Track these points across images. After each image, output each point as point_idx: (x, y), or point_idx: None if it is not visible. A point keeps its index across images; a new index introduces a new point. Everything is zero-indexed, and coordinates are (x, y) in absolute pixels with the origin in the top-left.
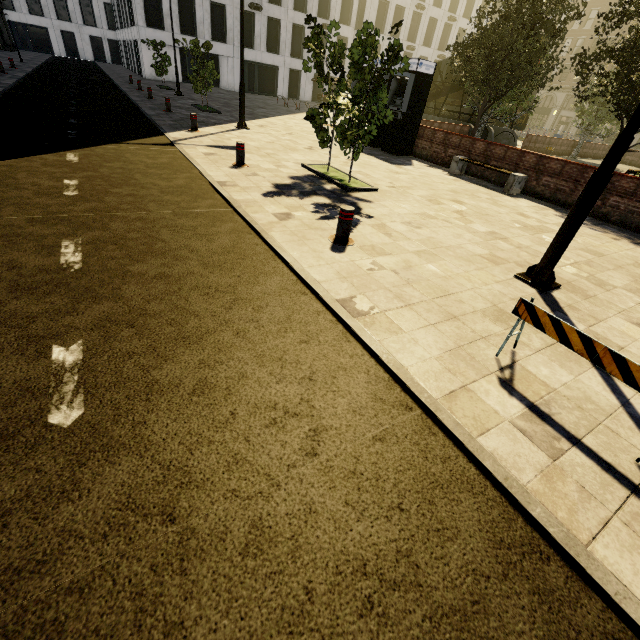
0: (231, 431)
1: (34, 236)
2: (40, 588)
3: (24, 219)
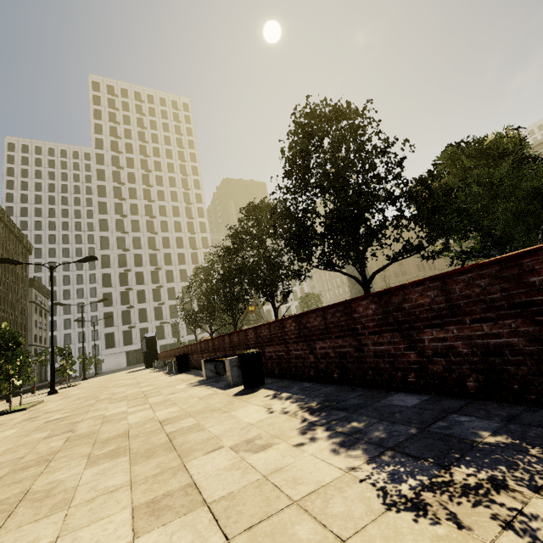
0: None
1: None
2: None
3: None
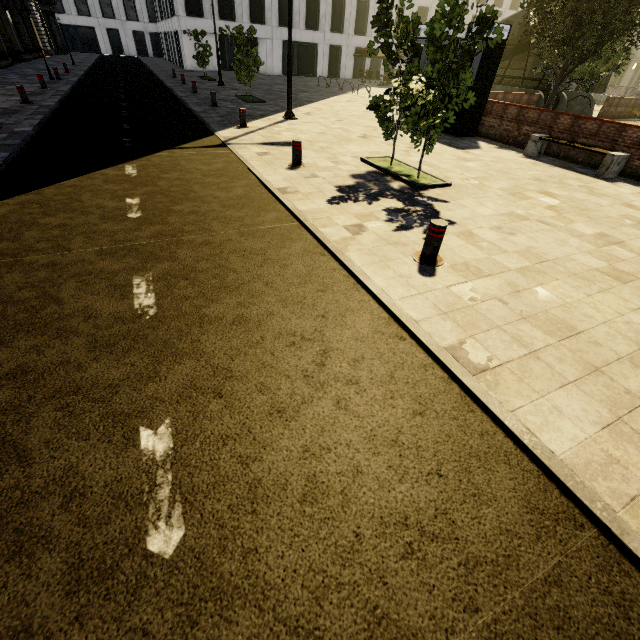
0: (361, 566)
1: (105, 273)
2: None
3: (93, 252)
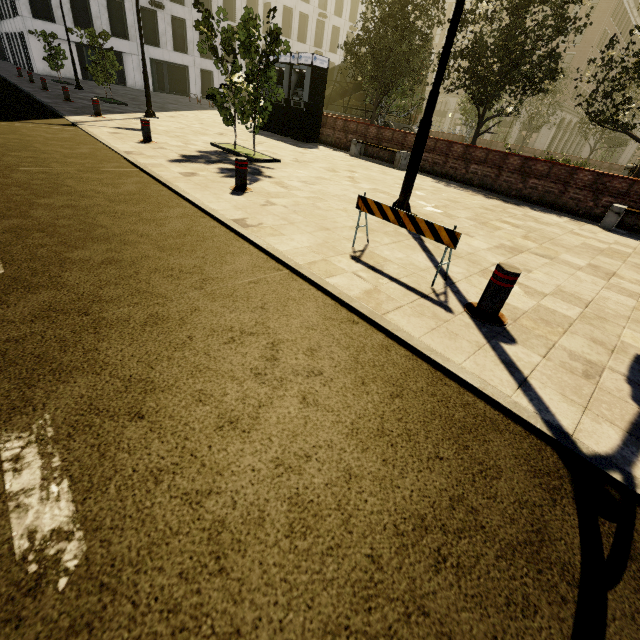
0: (134, 279)
1: None
2: None
3: None
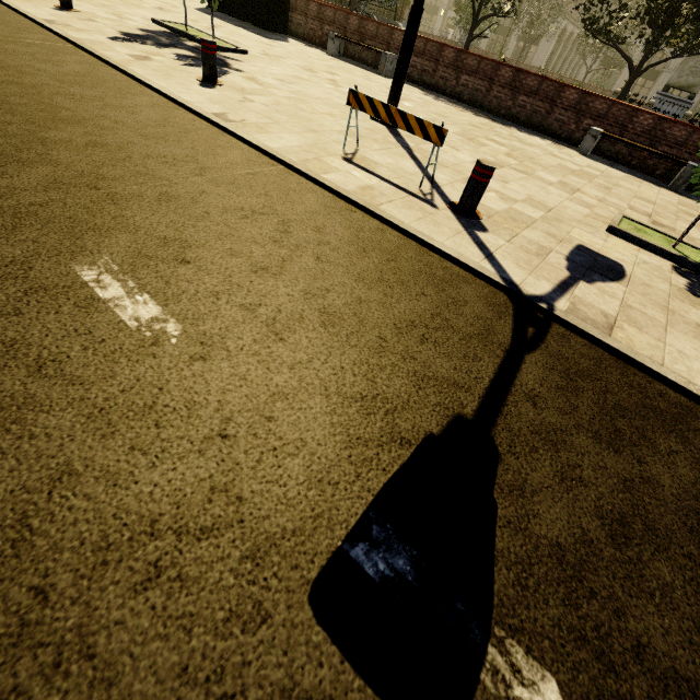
0: (130, 163)
1: None
2: (7, 203)
3: None
